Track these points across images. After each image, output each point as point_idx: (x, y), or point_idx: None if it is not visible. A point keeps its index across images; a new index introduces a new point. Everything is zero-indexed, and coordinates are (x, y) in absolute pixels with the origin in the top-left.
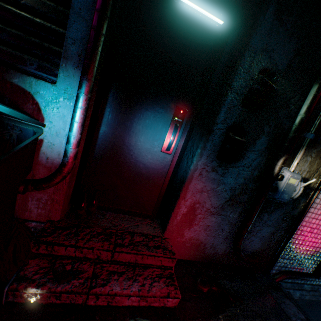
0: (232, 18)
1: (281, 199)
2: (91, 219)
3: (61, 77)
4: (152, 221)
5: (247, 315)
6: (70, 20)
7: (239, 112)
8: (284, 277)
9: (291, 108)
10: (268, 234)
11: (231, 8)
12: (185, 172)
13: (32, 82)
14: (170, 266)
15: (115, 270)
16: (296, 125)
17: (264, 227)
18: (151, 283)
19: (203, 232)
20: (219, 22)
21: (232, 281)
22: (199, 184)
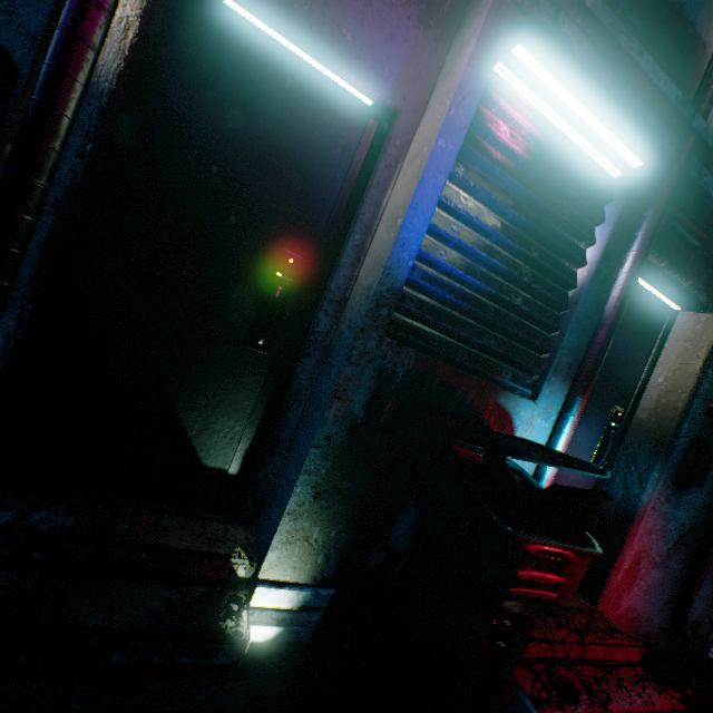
0: (698, 311)
1: None
2: None
3: (545, 394)
4: None
5: None
6: (571, 329)
7: (701, 421)
8: None
9: None
10: (710, 591)
11: (702, 304)
12: (628, 503)
13: (516, 401)
14: (635, 660)
15: (593, 675)
16: None
17: (707, 581)
18: (643, 690)
19: (642, 597)
20: (675, 308)
21: (688, 677)
22: (649, 522)
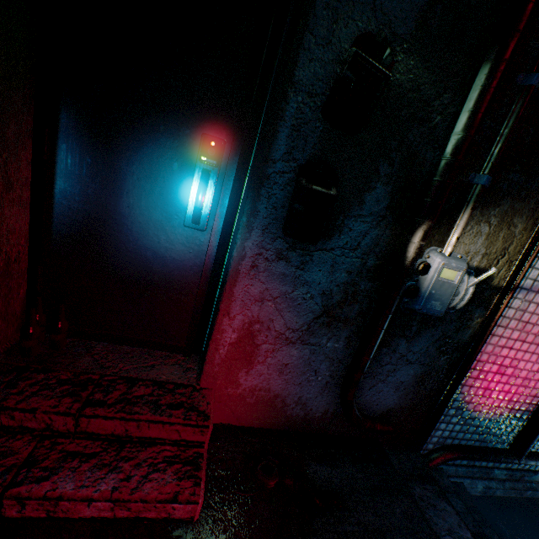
0: None
1: (426, 311)
2: (57, 357)
3: None
4: (187, 359)
5: (346, 532)
6: None
7: (319, 134)
8: (448, 457)
9: (434, 121)
10: (410, 378)
11: None
12: (228, 263)
13: None
14: (200, 441)
15: (78, 450)
16: (446, 156)
17: (402, 366)
18: (147, 475)
19: (278, 377)
20: None
21: (335, 466)
22: (254, 285)
